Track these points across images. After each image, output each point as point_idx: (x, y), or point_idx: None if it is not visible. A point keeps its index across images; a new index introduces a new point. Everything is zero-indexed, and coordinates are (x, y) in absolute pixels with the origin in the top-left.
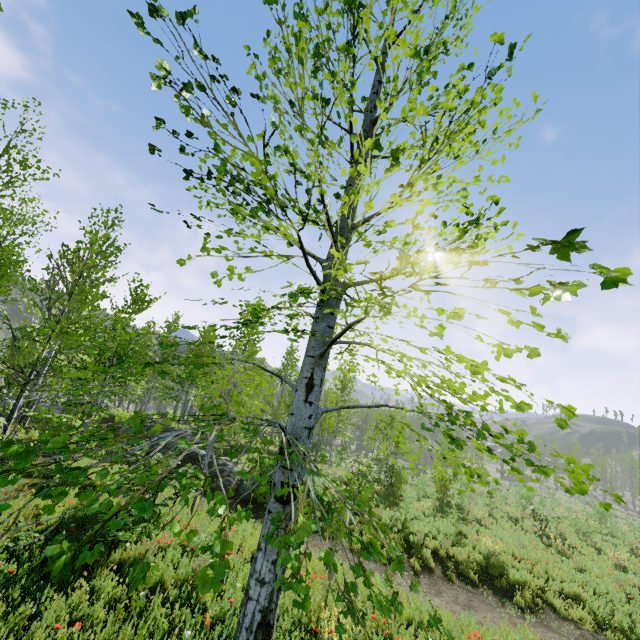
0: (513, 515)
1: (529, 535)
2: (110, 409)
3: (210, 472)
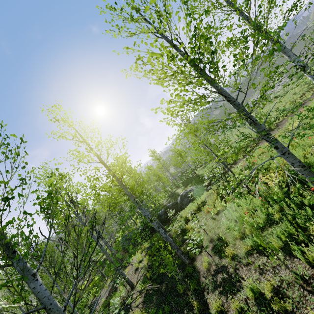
0: (236, 133)
1: (247, 129)
2: (162, 201)
3: (187, 197)
